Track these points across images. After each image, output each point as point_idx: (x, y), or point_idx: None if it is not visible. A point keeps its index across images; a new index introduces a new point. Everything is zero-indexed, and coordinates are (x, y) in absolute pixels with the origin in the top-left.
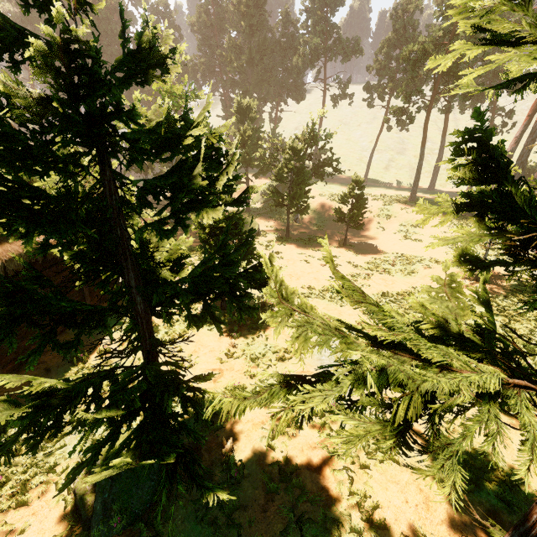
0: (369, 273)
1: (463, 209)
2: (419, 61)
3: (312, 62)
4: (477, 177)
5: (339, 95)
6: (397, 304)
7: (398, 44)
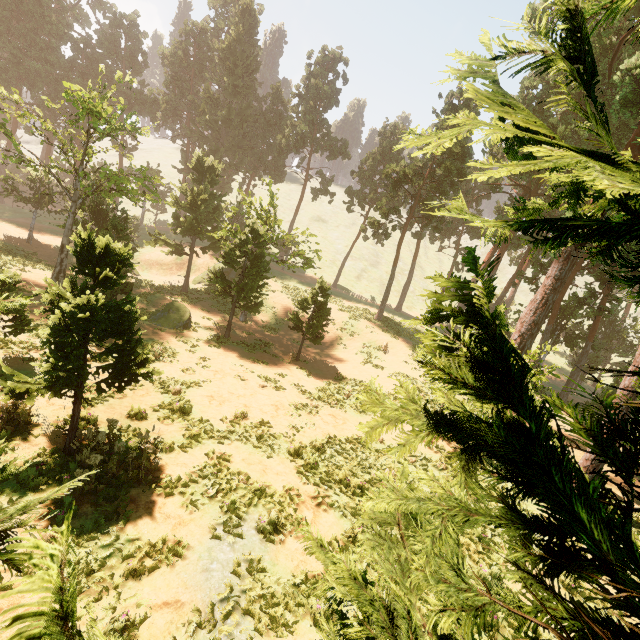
0: (318, 404)
1: (440, 429)
2: (399, 182)
3: (297, 147)
4: (470, 380)
5: (320, 189)
6: (343, 458)
7: (383, 161)
